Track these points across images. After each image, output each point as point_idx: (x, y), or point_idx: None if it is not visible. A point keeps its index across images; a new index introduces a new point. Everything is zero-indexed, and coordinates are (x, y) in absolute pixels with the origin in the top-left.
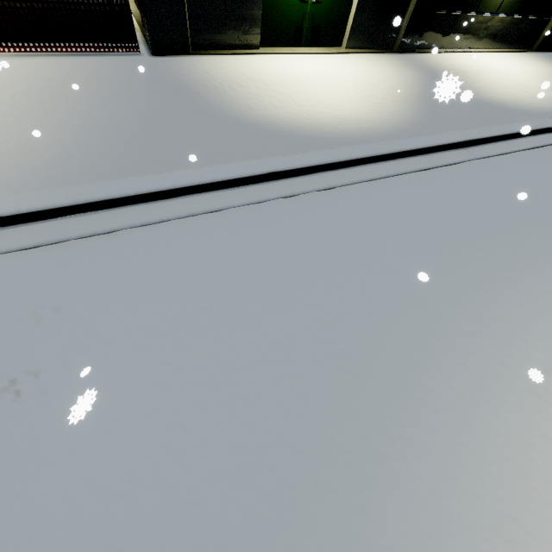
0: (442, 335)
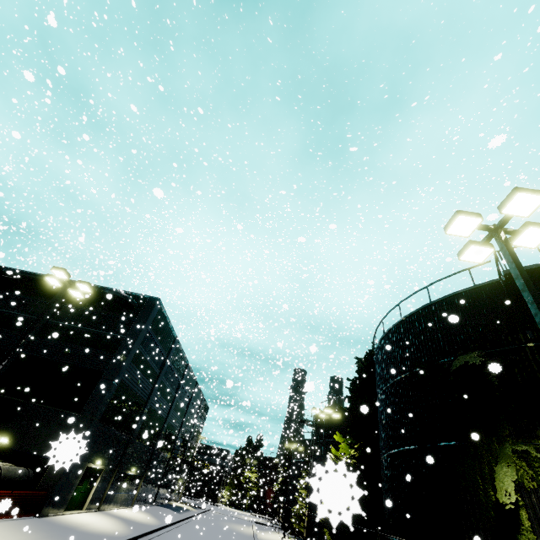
0: None
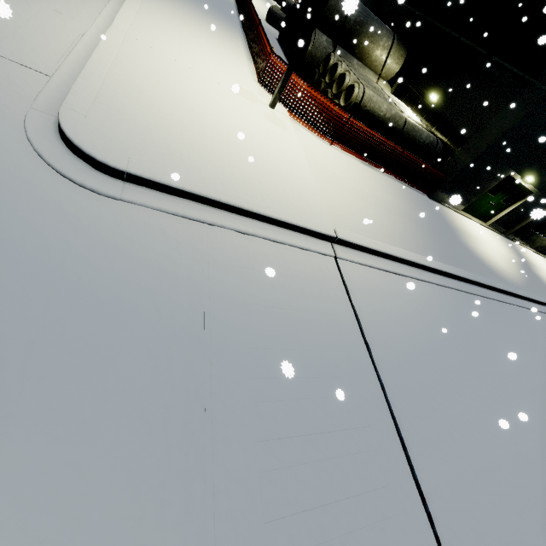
0: None
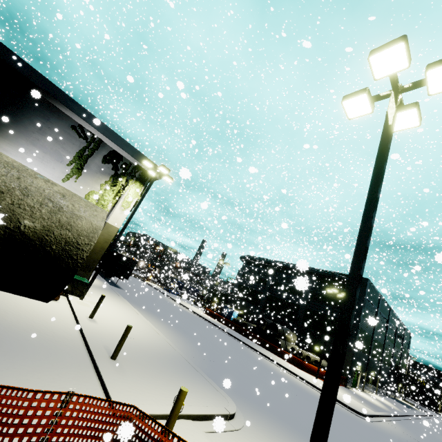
0: (441, 439)
